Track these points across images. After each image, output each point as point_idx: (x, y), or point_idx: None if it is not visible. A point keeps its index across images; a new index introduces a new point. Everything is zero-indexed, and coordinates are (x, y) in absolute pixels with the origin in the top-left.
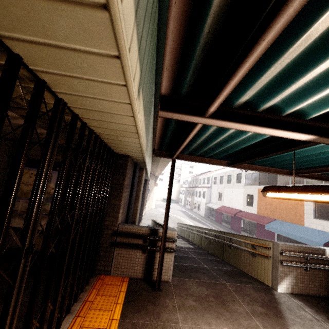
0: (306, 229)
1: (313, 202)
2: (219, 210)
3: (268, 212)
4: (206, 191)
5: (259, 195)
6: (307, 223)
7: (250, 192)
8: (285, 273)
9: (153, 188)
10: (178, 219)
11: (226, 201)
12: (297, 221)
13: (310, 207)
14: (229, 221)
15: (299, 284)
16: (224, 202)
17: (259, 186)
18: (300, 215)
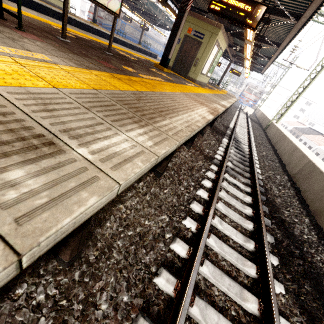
0: None
1: None
2: None
3: None
4: None
5: None
6: None
7: None
8: None
9: None
10: None
11: None
12: None
13: None
14: None
15: None
16: None
17: None
18: None
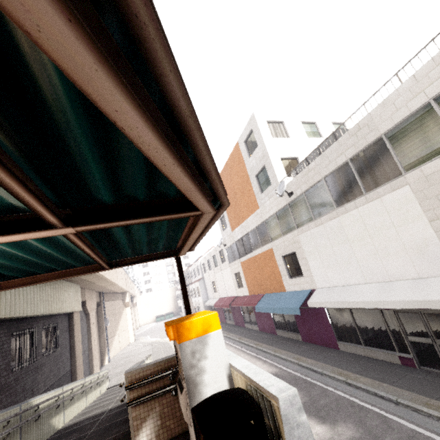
0: (287, 294)
1: (283, 260)
2: (216, 306)
3: (256, 287)
4: (199, 286)
5: (244, 270)
6: (287, 286)
7: (236, 269)
8: (141, 417)
9: (124, 311)
10: (164, 345)
11: (221, 291)
12: (280, 288)
13: (282, 267)
14: (231, 315)
15: (168, 422)
16: (219, 292)
17: (240, 259)
18: (279, 279)
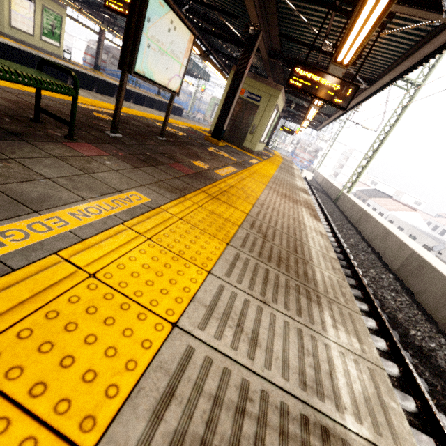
0: None
1: None
2: None
3: None
4: None
5: None
6: None
7: None
8: None
9: None
10: None
11: None
12: None
13: None
14: None
15: None
16: None
17: None
18: None
